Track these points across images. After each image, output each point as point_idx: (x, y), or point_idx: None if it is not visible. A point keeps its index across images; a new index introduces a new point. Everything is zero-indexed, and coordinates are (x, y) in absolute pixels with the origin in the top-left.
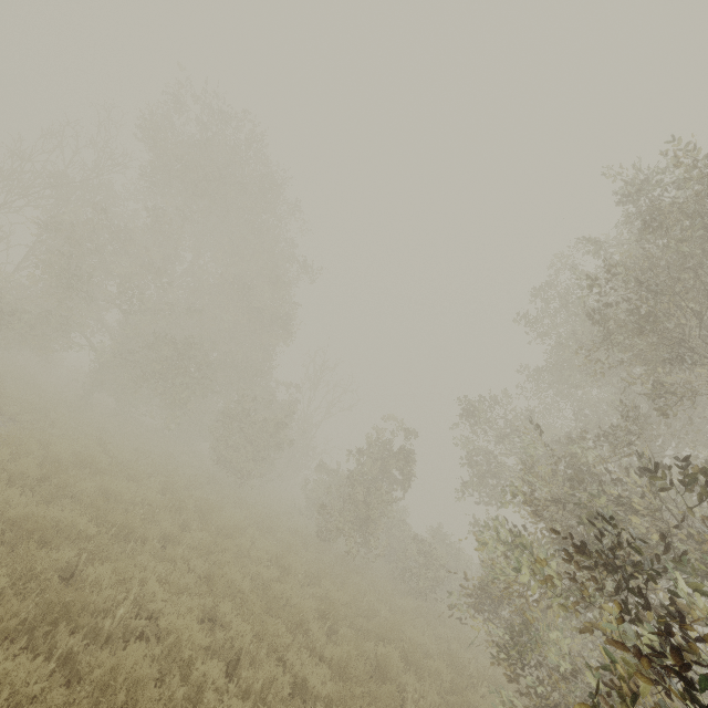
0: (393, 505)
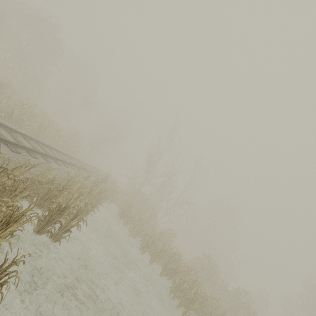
0: None
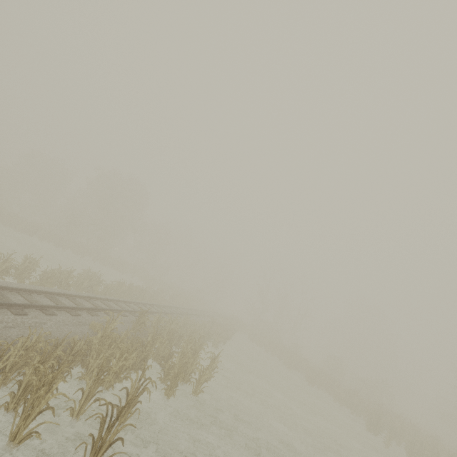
0: None
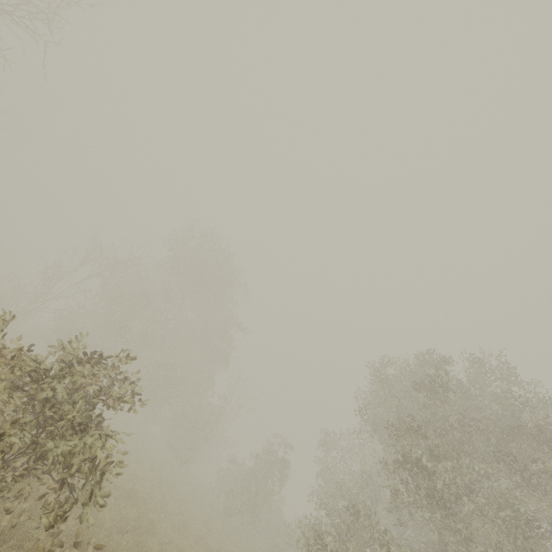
0: (275, 494)
